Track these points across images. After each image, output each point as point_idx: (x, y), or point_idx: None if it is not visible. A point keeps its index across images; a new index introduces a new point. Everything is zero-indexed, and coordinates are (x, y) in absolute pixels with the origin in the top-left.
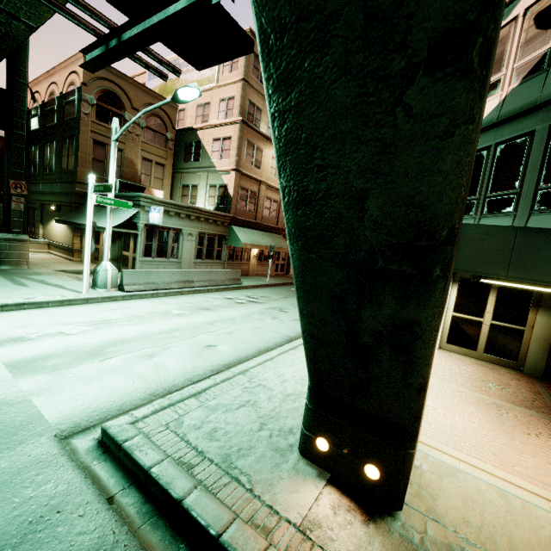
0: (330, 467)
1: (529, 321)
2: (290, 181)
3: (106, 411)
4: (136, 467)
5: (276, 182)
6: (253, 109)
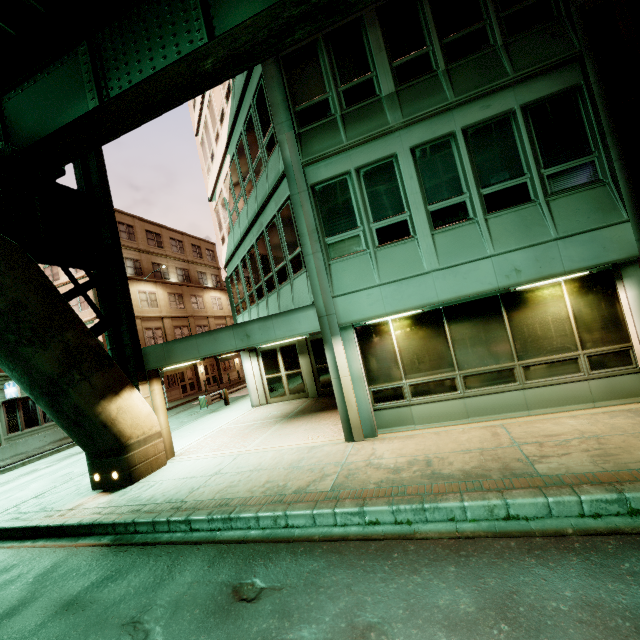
0: (103, 486)
1: (301, 364)
2: (10, 374)
3: None
4: None
5: (153, 312)
6: None
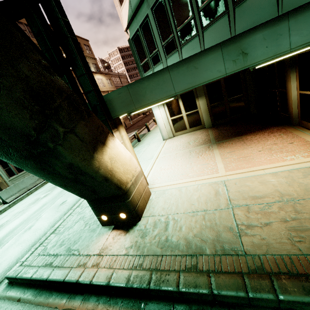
0: (112, 223)
1: (198, 105)
2: None
3: (8, 268)
4: (27, 281)
5: None
6: None
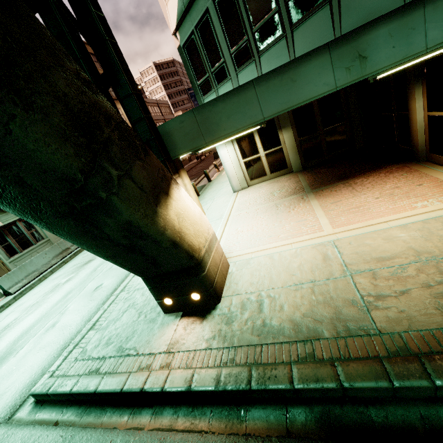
0: (179, 309)
1: (281, 140)
2: None
3: (32, 383)
4: (64, 396)
5: None
6: None
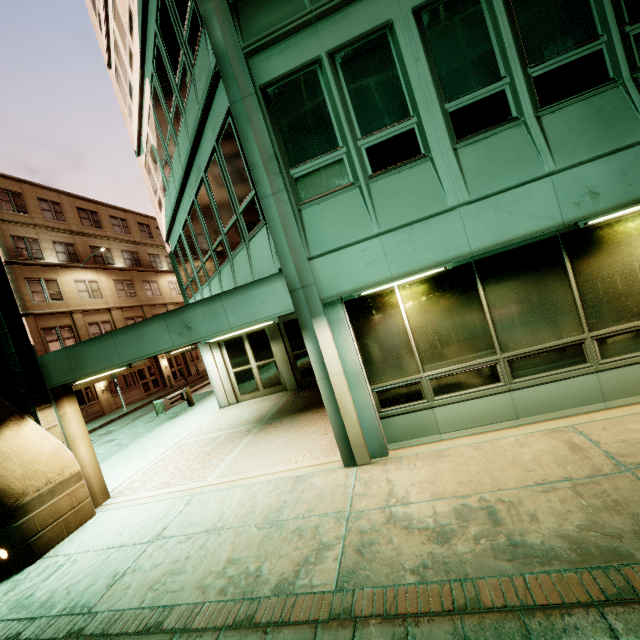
0: None
1: (274, 352)
2: None
3: None
4: None
5: (96, 303)
6: (24, 243)
